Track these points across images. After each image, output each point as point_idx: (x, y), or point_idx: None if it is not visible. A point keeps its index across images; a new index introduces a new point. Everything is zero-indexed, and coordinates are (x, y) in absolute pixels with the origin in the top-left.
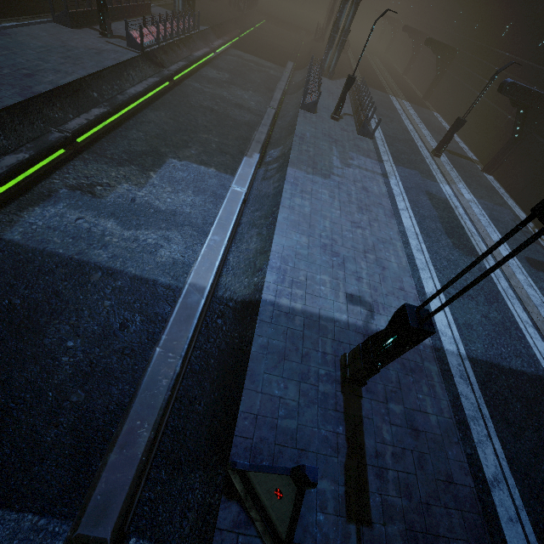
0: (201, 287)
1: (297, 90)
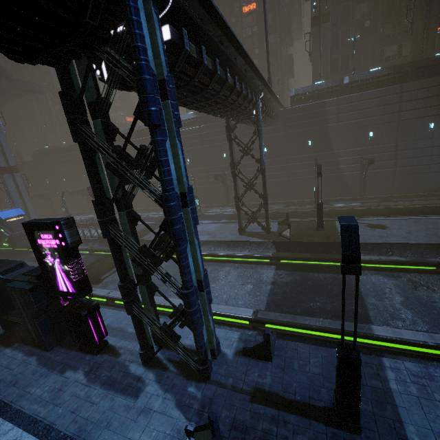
0: (371, 331)
1: None
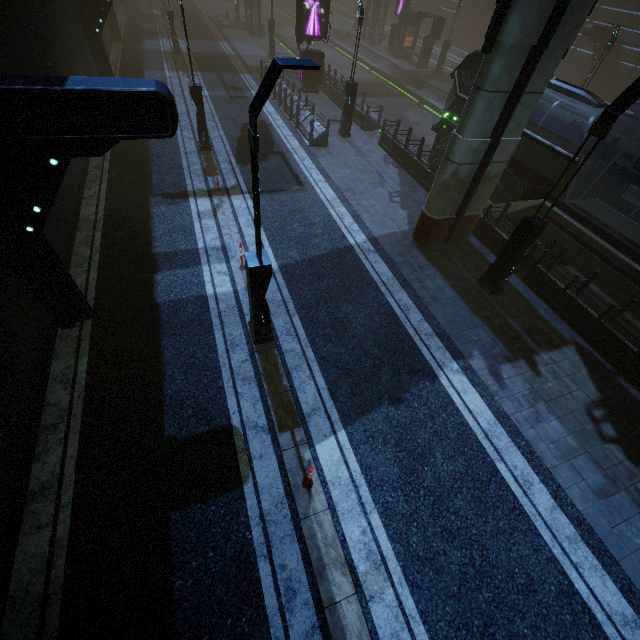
0: None
1: (285, 7)
